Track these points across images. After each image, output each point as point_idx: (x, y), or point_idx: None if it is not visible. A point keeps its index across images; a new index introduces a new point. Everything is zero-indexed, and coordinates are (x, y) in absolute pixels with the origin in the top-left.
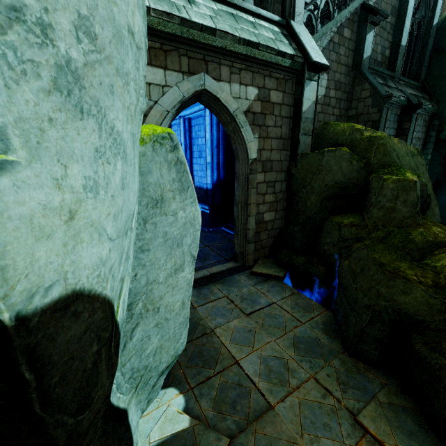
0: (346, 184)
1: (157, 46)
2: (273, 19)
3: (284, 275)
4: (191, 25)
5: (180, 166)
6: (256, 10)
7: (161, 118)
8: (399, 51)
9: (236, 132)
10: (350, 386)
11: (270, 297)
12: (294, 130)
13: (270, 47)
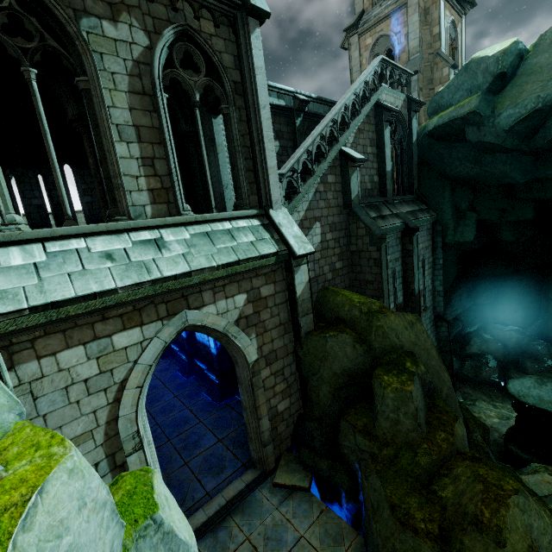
0: (354, 370)
1: (130, 309)
2: (251, 214)
3: (310, 484)
4: (164, 280)
5: (167, 537)
6: (232, 215)
7: (143, 376)
8: (386, 177)
9: (230, 343)
10: None
11: (296, 526)
12: (293, 313)
13: (251, 258)
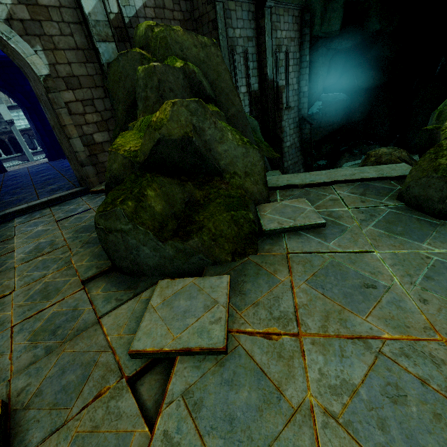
0: None
1: None
2: None
3: None
4: None
5: None
6: None
7: None
8: None
9: (7, 46)
10: (91, 243)
11: (91, 206)
12: (90, 38)
13: None
